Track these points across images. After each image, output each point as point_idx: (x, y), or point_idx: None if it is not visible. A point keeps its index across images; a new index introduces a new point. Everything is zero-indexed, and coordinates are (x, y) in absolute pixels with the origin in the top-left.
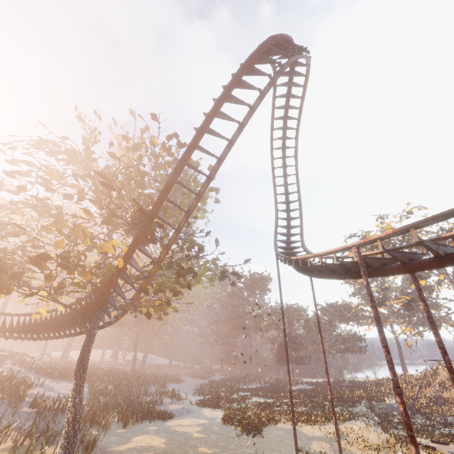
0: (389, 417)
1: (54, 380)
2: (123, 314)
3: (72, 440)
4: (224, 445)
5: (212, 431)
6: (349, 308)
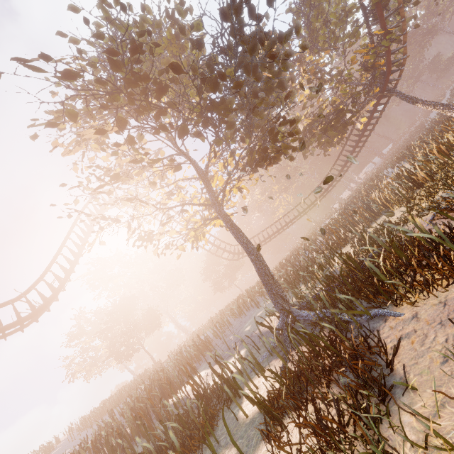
0: None
1: None
2: (405, 58)
3: None
4: None
5: None
6: None
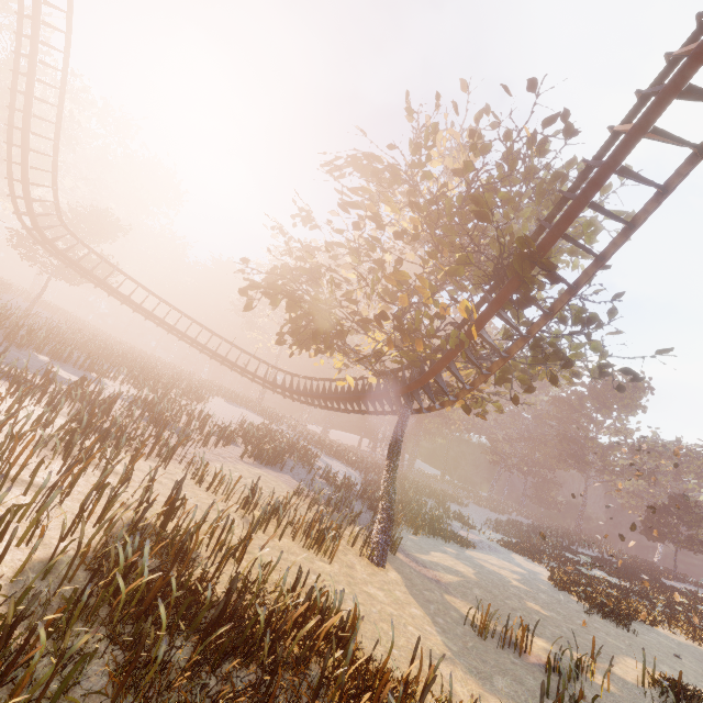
0: None
1: (326, 456)
2: (452, 402)
3: (388, 529)
4: (566, 615)
5: (538, 588)
6: None
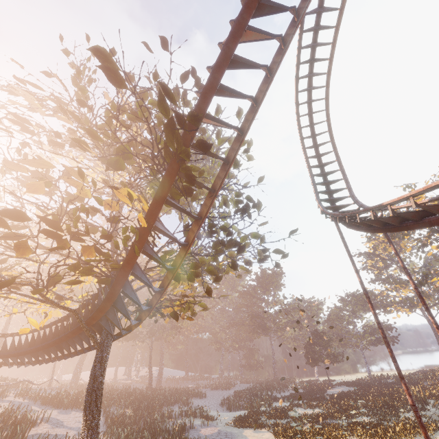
0: None
1: (63, 411)
2: (148, 312)
3: None
4: None
5: None
6: (373, 296)
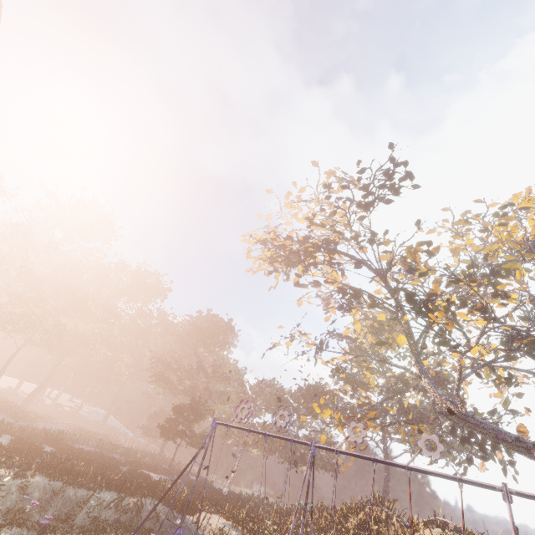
0: (118, 529)
1: None
2: None
3: None
4: None
5: None
6: (324, 394)
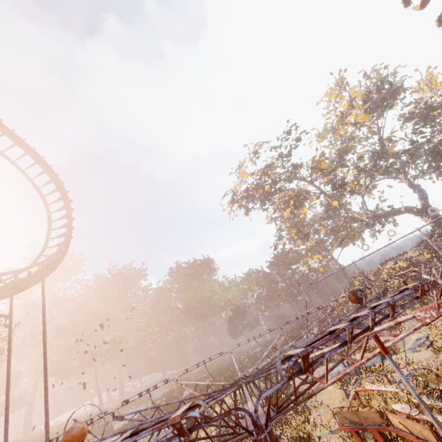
0: None
1: None
2: None
3: None
4: None
5: None
6: (287, 254)
